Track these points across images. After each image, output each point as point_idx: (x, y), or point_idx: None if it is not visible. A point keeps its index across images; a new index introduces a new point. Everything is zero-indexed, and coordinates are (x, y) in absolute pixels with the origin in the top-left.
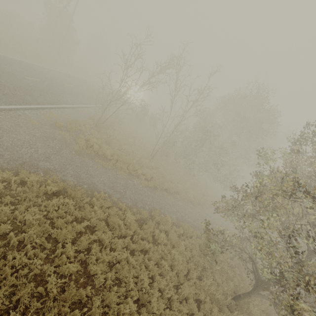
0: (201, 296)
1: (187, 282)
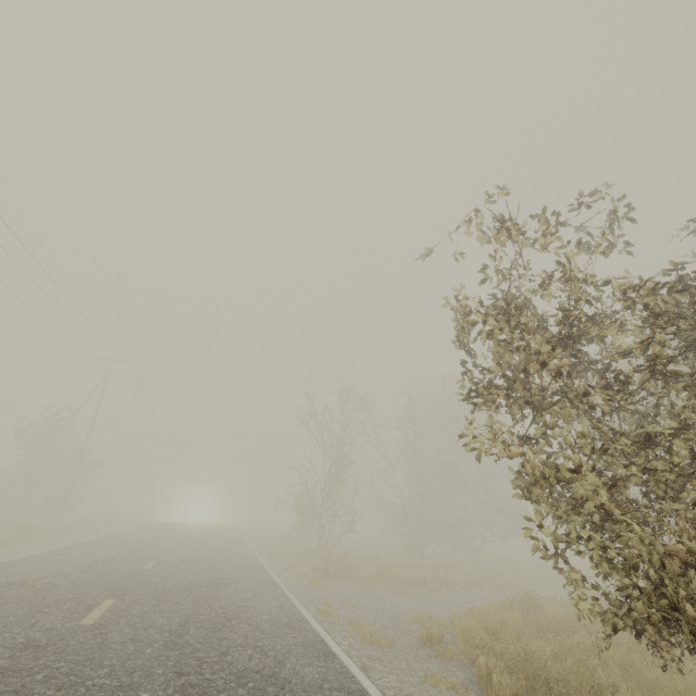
0: None
1: None
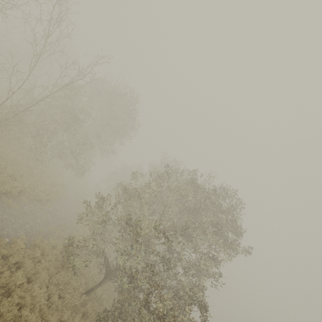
0: (65, 316)
1: (47, 310)
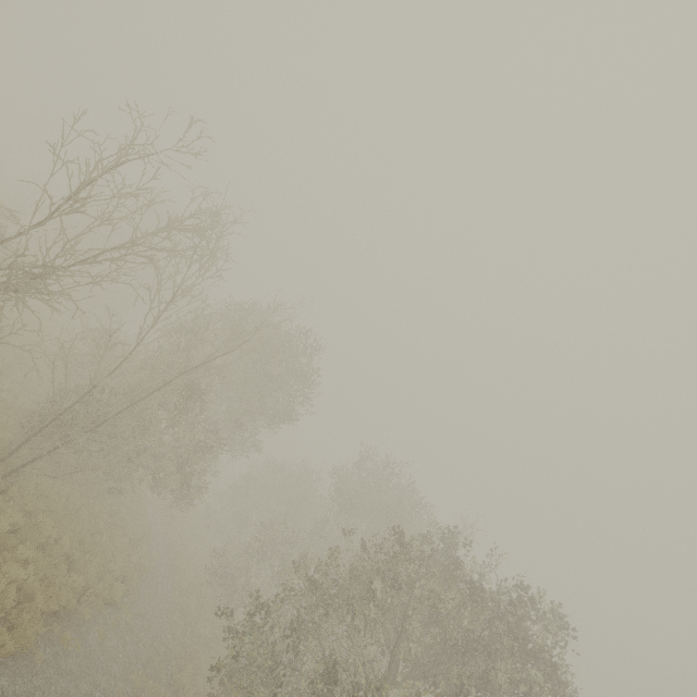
0: None
1: None
